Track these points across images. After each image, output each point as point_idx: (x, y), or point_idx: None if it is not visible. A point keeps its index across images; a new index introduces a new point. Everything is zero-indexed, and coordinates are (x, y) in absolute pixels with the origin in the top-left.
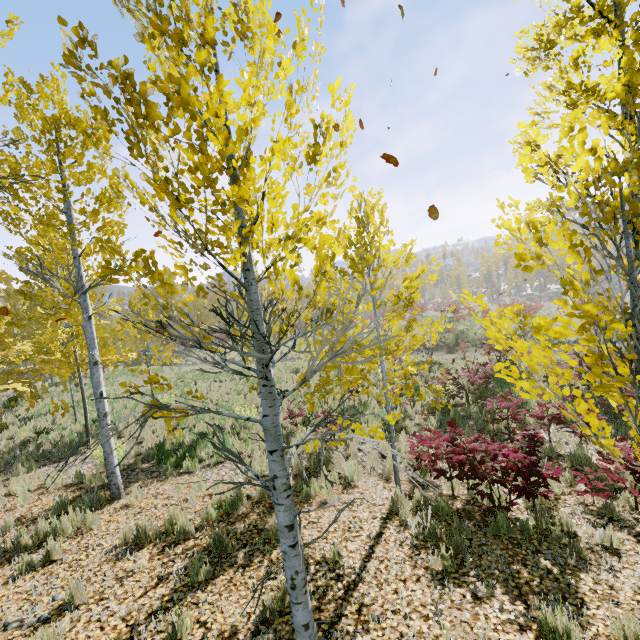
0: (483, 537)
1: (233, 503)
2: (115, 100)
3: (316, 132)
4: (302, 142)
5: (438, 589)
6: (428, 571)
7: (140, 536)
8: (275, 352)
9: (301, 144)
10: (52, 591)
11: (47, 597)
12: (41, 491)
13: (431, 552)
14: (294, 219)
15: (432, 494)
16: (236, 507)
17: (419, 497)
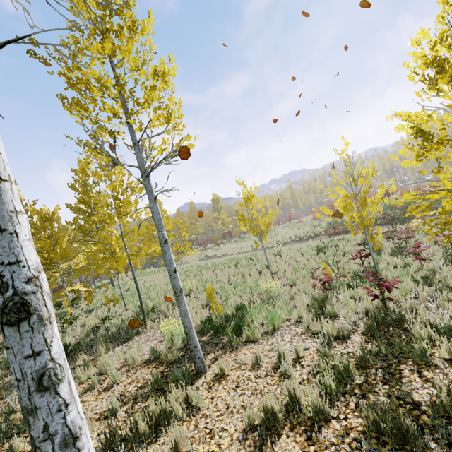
0: None
1: (343, 371)
2: None
3: None
4: None
5: None
6: None
7: (267, 418)
8: None
9: None
10: None
11: None
12: (126, 368)
13: None
14: None
15: None
16: (347, 375)
17: None
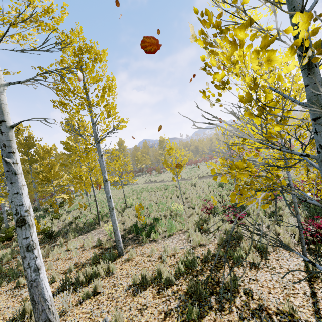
0: None
1: (191, 262)
2: None
3: None
4: None
5: None
6: None
7: (143, 281)
8: None
9: None
10: (102, 314)
11: (100, 318)
12: (82, 249)
13: None
14: None
15: None
16: (194, 265)
17: None
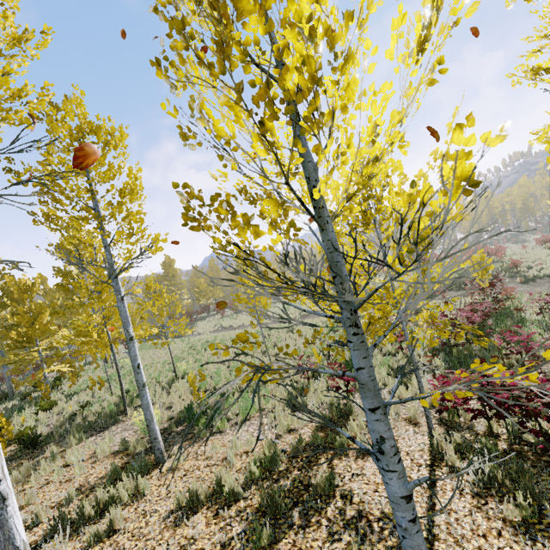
0: (549, 479)
1: (272, 460)
2: (196, 1)
3: (432, 6)
4: (418, 19)
5: (528, 545)
6: (506, 523)
7: (192, 500)
8: (374, 292)
9: (417, 22)
10: None
11: None
12: (93, 460)
13: (499, 500)
14: (387, 133)
15: (469, 436)
16: (275, 463)
17: (460, 440)
